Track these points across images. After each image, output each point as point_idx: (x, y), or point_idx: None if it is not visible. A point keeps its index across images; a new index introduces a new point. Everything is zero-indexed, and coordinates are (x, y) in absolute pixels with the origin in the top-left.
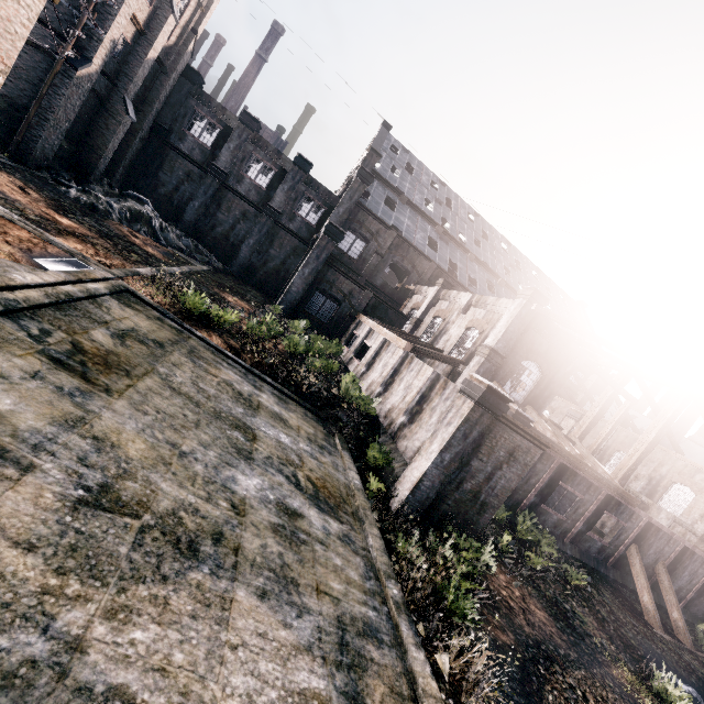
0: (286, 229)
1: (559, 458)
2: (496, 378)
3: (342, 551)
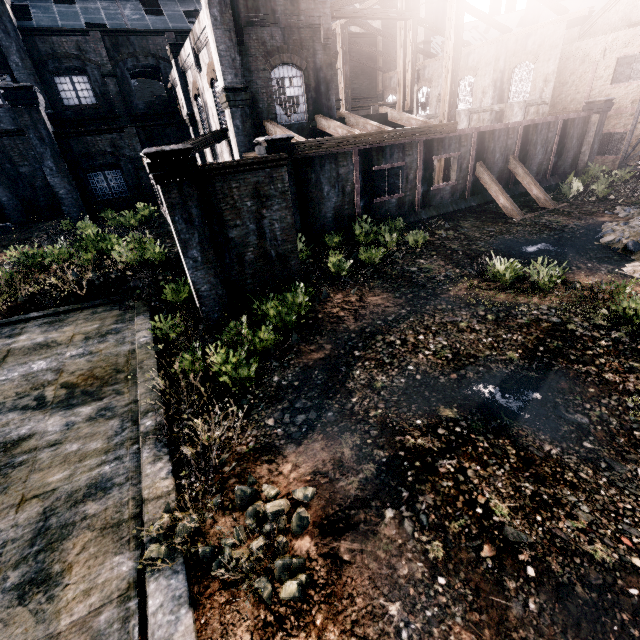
0: (4, 134)
1: (353, 148)
2: (263, 117)
3: (88, 431)
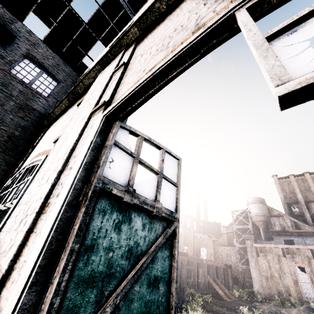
0: None
1: None
2: None
3: None
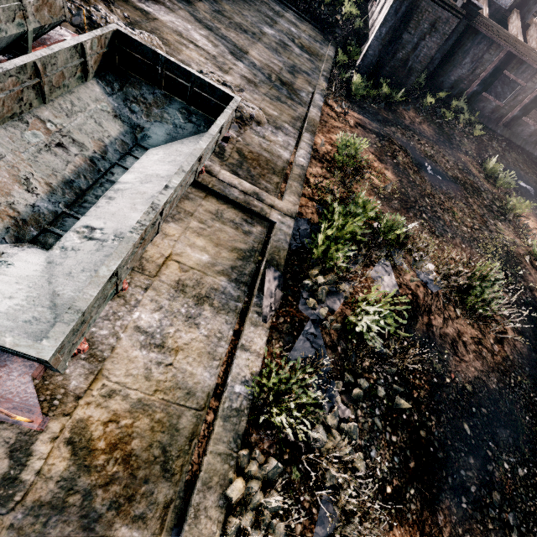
0: None
1: (506, 46)
2: None
3: (306, 61)
